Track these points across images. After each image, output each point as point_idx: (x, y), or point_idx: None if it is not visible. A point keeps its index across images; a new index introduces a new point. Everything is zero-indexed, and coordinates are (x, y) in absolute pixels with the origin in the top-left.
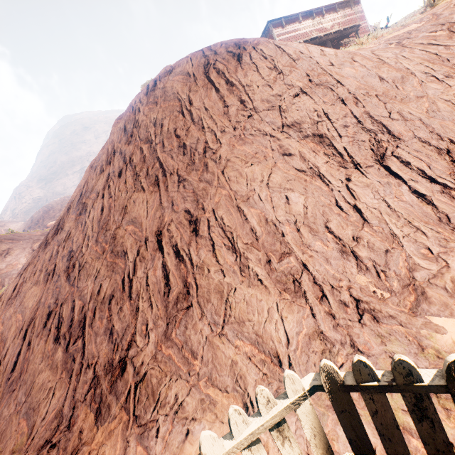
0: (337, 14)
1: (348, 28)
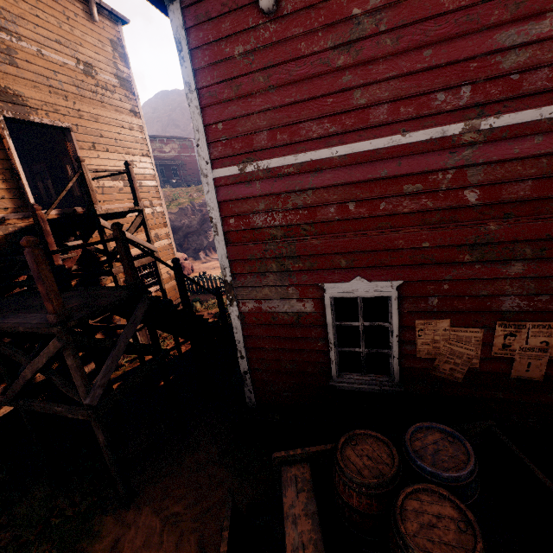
0: (175, 145)
1: (172, 161)
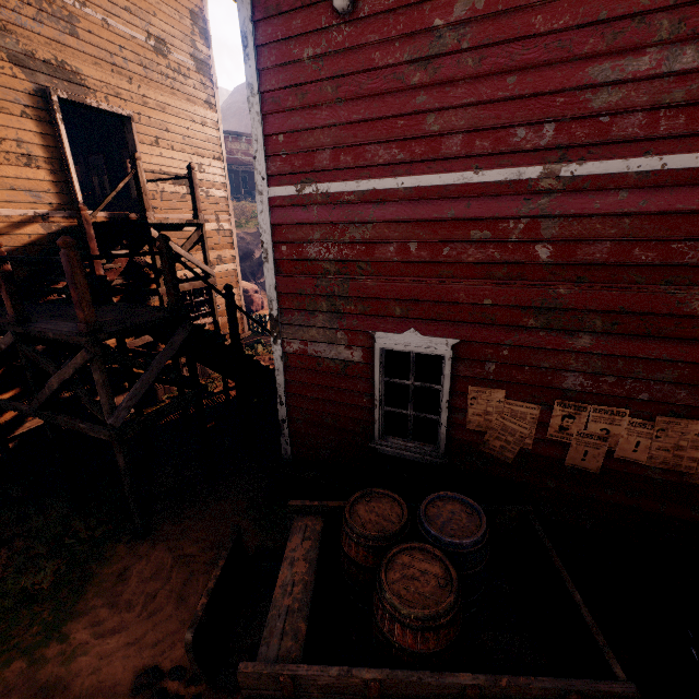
0: None
1: None
